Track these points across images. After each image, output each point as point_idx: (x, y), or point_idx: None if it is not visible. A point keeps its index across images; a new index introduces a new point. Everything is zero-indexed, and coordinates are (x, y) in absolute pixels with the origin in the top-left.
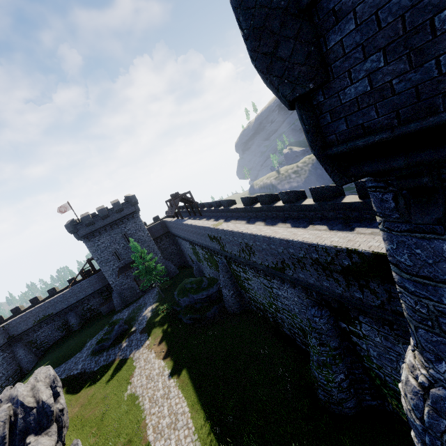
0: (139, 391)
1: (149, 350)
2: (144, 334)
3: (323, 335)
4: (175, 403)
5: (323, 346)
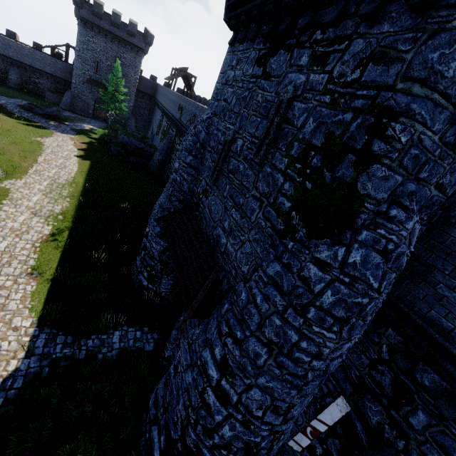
0: (47, 145)
1: (71, 139)
2: (74, 131)
3: None
4: (69, 164)
5: None
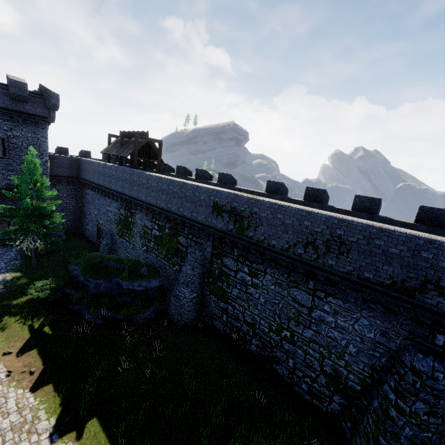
0: None
1: None
2: None
3: (442, 400)
4: None
5: (435, 417)
